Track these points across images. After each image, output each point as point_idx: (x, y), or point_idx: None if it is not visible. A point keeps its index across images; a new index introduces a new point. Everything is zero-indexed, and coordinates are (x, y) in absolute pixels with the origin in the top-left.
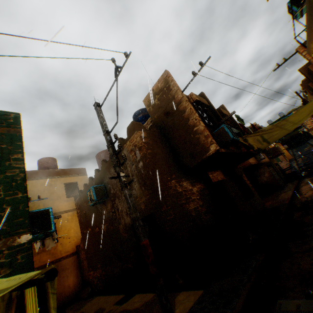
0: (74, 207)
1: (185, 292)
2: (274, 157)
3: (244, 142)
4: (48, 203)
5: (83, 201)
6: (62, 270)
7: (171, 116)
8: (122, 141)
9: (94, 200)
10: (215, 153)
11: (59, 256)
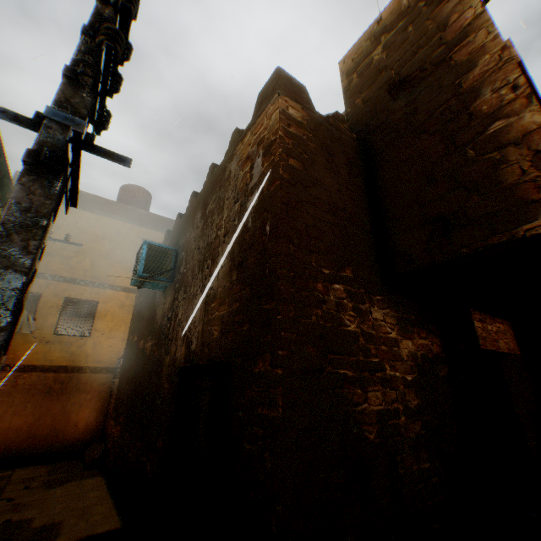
0: None
1: None
2: None
3: None
4: (100, 262)
5: None
6: (77, 391)
7: (410, 91)
8: (238, 135)
9: (136, 274)
10: None
11: (83, 363)
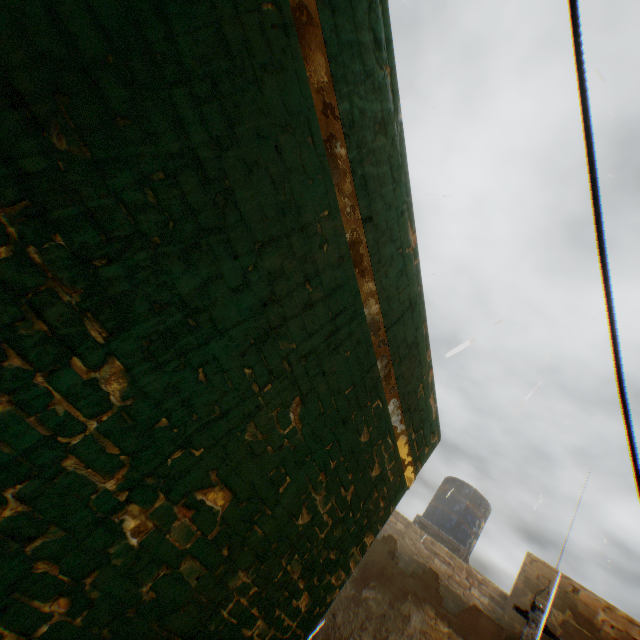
0: None
1: None
2: None
3: None
4: None
5: None
6: None
7: None
8: (436, 591)
9: None
10: None
11: None
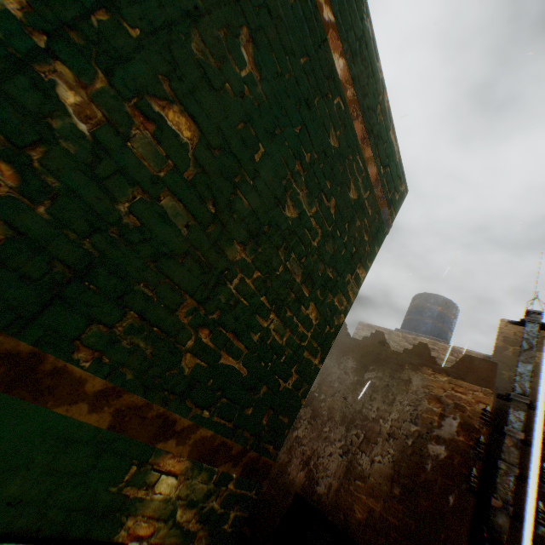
0: None
1: None
2: None
3: None
4: None
5: None
6: None
7: None
8: (429, 357)
9: None
10: None
11: None
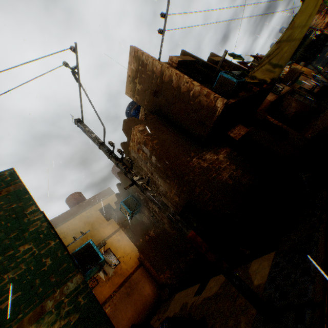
0: (118, 226)
1: (256, 260)
2: (294, 81)
3: (252, 81)
4: (93, 234)
5: (122, 218)
6: (136, 284)
7: (160, 93)
8: (125, 145)
9: (129, 214)
10: (225, 108)
11: (127, 273)
